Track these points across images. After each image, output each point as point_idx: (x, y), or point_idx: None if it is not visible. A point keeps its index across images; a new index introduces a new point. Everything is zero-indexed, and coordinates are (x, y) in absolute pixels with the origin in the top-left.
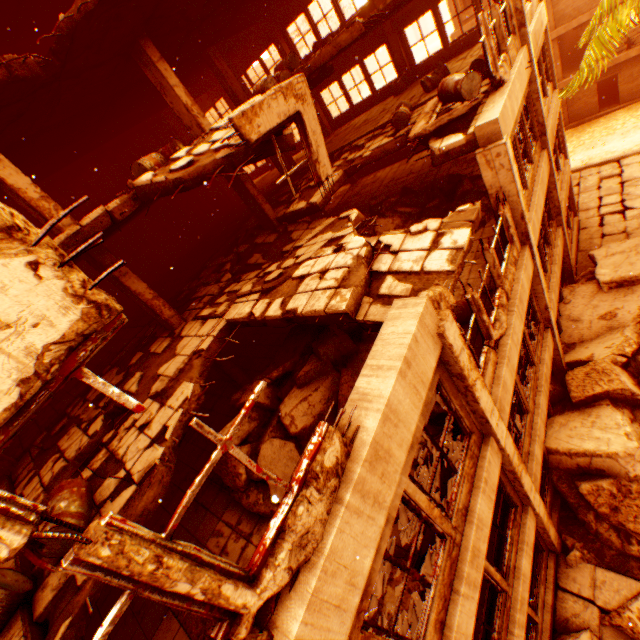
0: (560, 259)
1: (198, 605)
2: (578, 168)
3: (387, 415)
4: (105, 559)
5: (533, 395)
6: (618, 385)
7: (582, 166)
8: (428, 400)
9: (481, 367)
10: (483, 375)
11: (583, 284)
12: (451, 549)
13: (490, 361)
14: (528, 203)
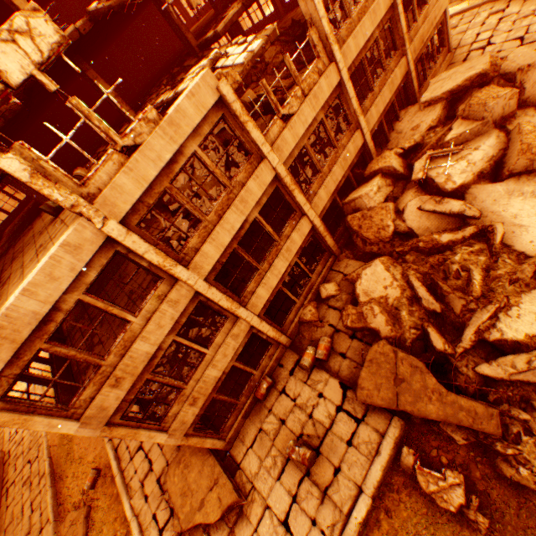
0: (396, 84)
1: (104, 135)
2: (479, 3)
3: (179, 111)
4: (76, 104)
5: (330, 165)
6: (387, 164)
7: (483, 1)
8: (214, 122)
9: (269, 127)
10: (269, 131)
11: (413, 106)
12: (229, 193)
13: (277, 125)
14: (350, 31)
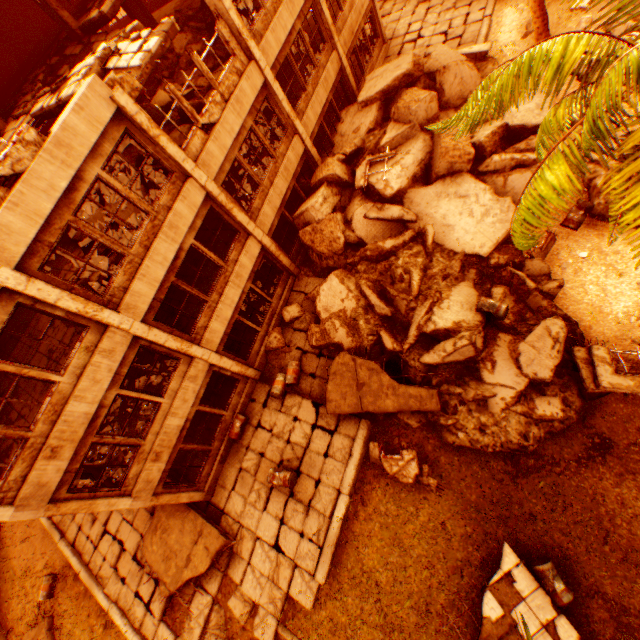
0: (332, 82)
1: None
2: None
3: (66, 129)
4: None
5: (271, 177)
6: (331, 173)
7: None
8: (117, 138)
9: (189, 139)
10: (189, 144)
11: (353, 106)
12: (154, 220)
13: (198, 137)
14: (267, 23)
